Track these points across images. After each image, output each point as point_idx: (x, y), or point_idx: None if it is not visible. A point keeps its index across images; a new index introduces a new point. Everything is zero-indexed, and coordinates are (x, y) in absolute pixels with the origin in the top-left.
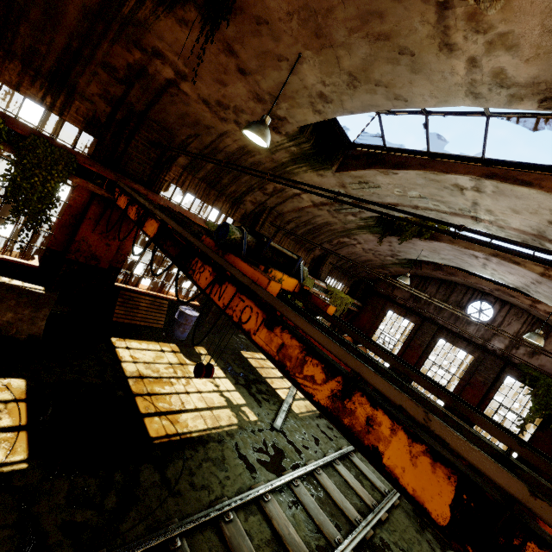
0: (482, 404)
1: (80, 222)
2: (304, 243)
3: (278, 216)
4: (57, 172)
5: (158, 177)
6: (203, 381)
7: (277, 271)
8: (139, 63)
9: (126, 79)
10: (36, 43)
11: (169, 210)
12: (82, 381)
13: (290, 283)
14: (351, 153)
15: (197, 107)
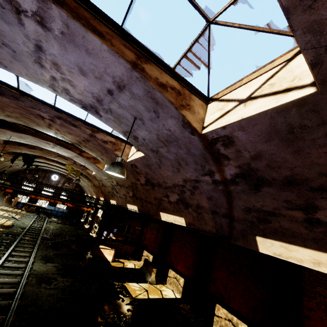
0: None
1: None
2: None
3: None
4: None
5: None
6: None
7: None
8: None
9: None
10: None
11: None
12: None
13: None
14: None
15: None
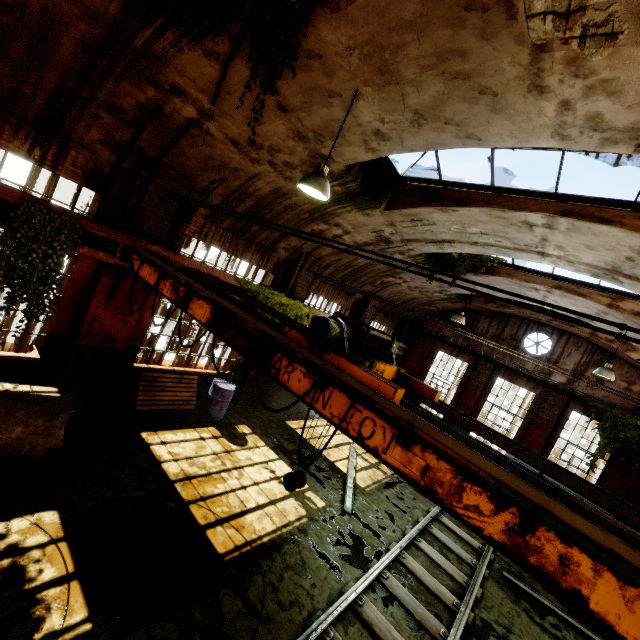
0: (548, 443)
1: (88, 298)
2: (343, 288)
3: (315, 261)
4: (59, 244)
5: (176, 232)
6: (257, 469)
7: (380, 363)
8: (152, 102)
9: (135, 121)
10: (18, 84)
11: (200, 274)
12: (123, 498)
13: (390, 371)
14: (401, 188)
15: (224, 148)
